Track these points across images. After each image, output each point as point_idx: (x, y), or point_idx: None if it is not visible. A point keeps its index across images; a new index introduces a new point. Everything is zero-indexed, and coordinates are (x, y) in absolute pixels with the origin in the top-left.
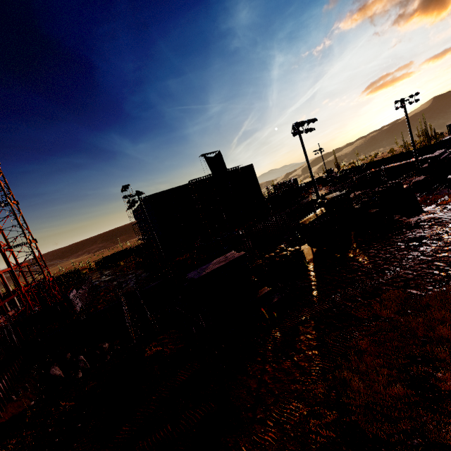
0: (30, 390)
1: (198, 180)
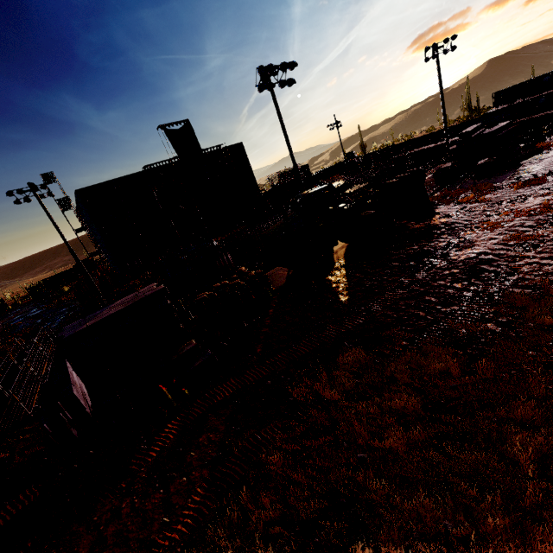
0: None
1: (159, 166)
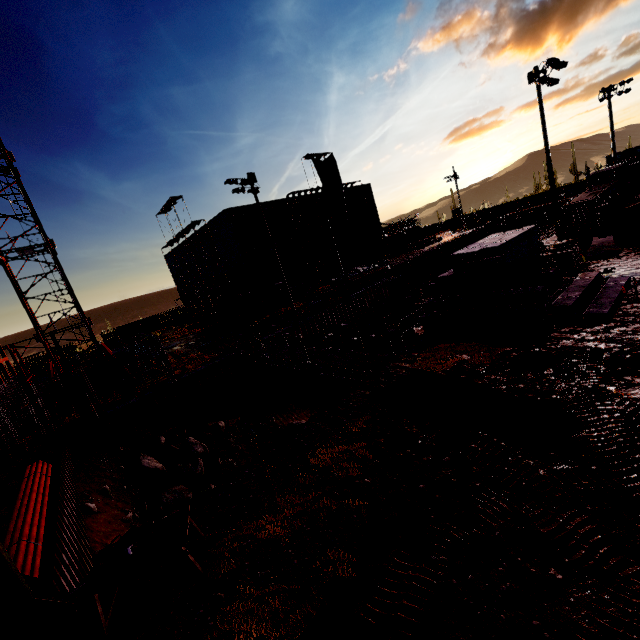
0: (113, 496)
1: (299, 196)
